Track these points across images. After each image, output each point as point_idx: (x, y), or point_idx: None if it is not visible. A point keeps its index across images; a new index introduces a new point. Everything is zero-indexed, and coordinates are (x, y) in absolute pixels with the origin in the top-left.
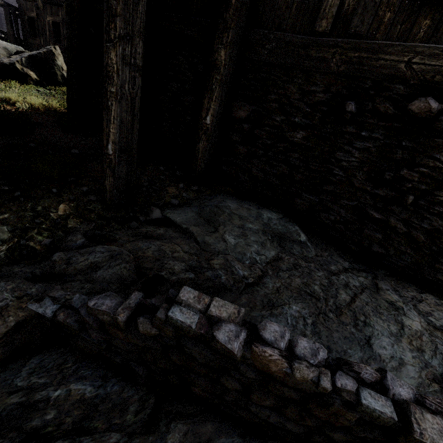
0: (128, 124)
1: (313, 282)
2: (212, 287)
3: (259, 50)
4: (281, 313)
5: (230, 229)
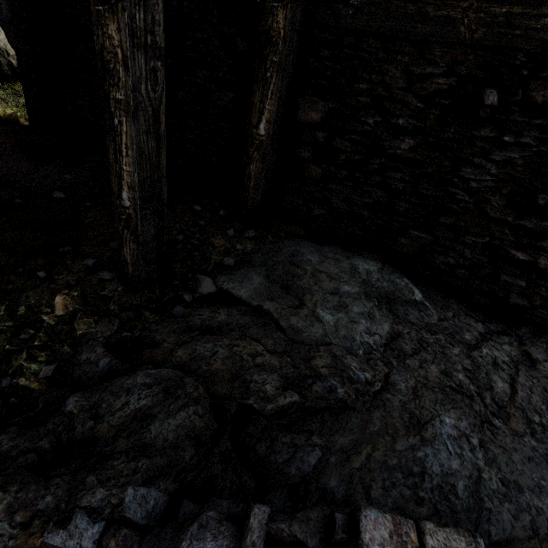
0: (151, 155)
1: (454, 368)
2: (326, 409)
3: (340, 8)
4: (434, 435)
5: (322, 298)
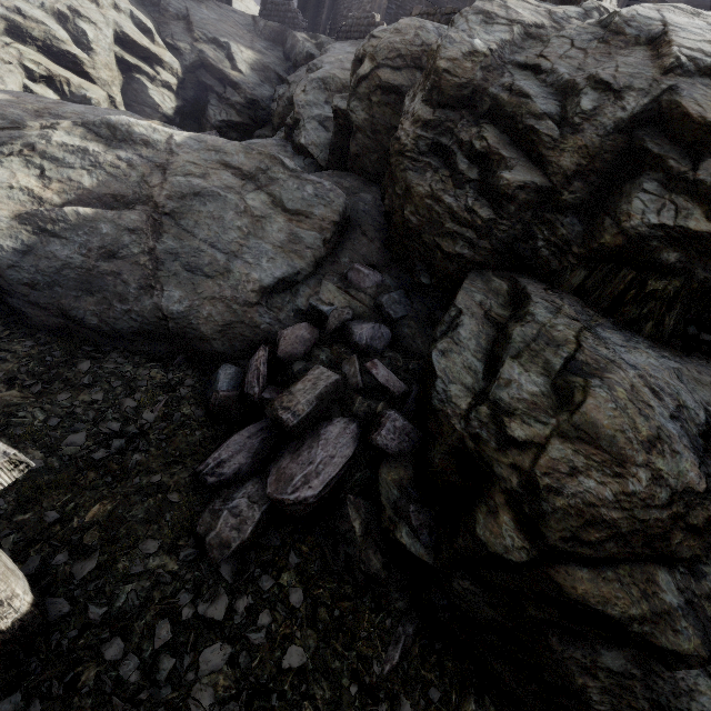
0: None
1: None
2: None
3: None
4: None
5: None
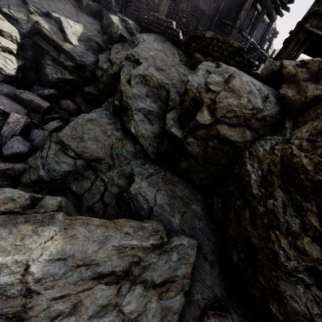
0: None
1: None
2: None
3: None
4: None
5: None
